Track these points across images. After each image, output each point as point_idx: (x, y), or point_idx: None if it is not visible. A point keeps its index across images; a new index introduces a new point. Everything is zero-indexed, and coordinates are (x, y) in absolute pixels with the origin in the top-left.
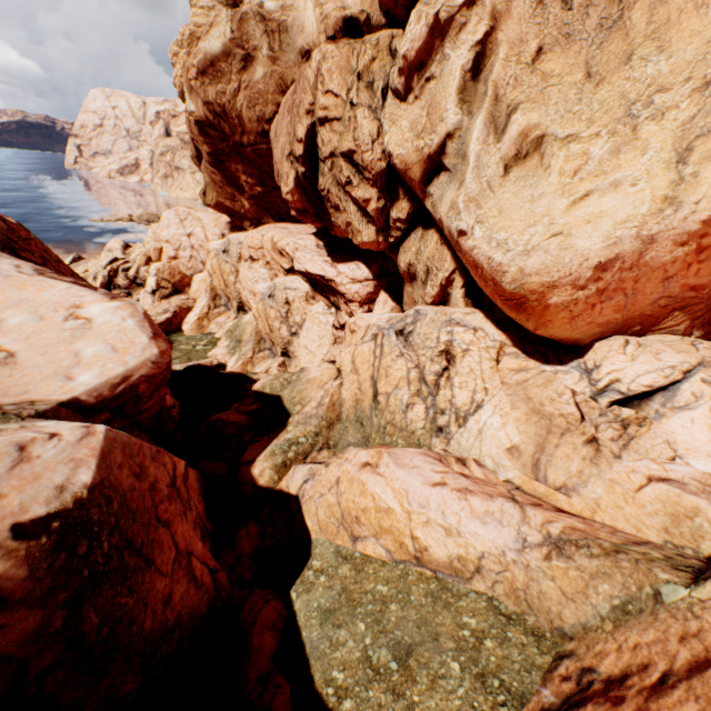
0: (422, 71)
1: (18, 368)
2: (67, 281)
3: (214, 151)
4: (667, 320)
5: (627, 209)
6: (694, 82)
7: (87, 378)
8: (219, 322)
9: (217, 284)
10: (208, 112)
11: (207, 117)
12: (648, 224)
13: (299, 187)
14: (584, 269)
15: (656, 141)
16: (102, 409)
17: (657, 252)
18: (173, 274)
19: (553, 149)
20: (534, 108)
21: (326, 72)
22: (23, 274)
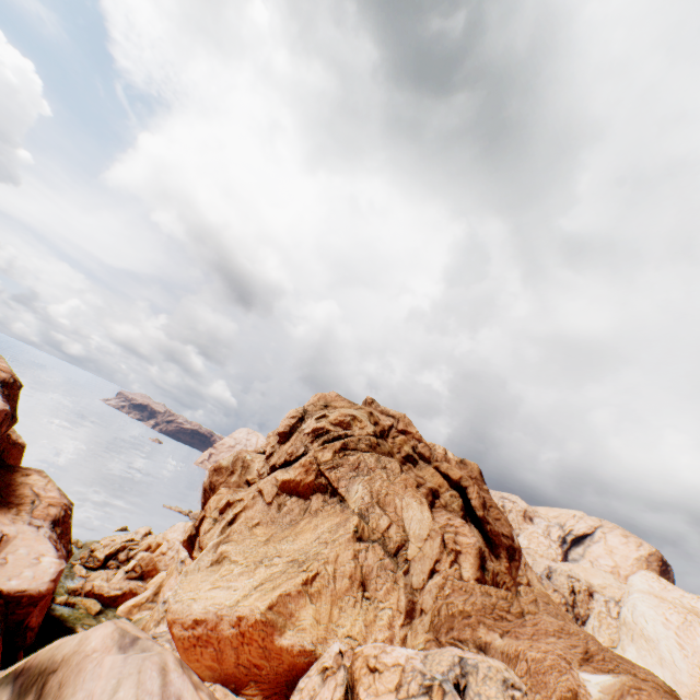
0: (223, 514)
1: (3, 567)
2: (54, 544)
3: (205, 502)
4: (248, 687)
5: (223, 599)
6: (290, 557)
7: (15, 582)
8: (144, 614)
9: (165, 583)
10: (209, 485)
11: (208, 487)
12: (224, 609)
13: (190, 539)
14: (190, 618)
15: (258, 575)
16: (5, 597)
17: (224, 626)
18: (149, 564)
19: (226, 563)
20: (235, 544)
21: (213, 499)
22: (45, 535)
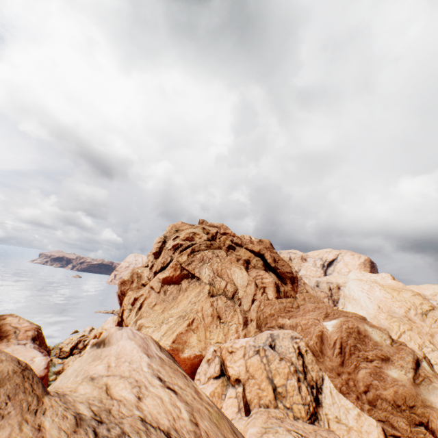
0: (134, 305)
1: None
2: (38, 350)
3: (121, 303)
4: None
5: None
6: (178, 315)
7: None
8: None
9: None
10: (120, 293)
11: (120, 294)
12: None
13: (119, 324)
14: None
15: (163, 329)
16: None
17: None
18: None
19: (144, 329)
20: (145, 318)
21: (125, 299)
22: (30, 347)
